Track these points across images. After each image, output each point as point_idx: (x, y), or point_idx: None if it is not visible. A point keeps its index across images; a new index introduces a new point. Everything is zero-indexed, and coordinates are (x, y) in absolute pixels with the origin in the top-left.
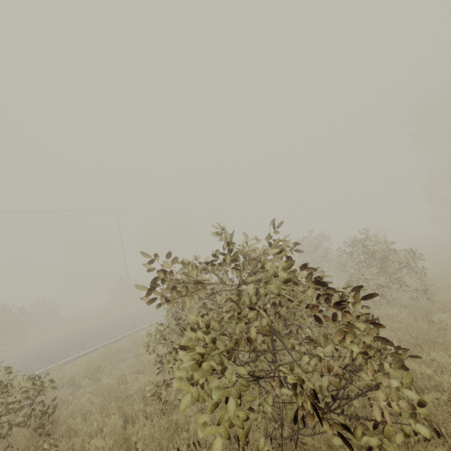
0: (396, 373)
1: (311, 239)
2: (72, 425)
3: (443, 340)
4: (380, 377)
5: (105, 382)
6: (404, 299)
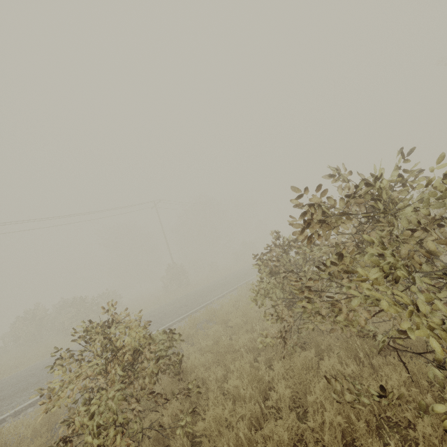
0: None
1: None
2: (199, 374)
3: None
4: None
5: (204, 344)
6: None
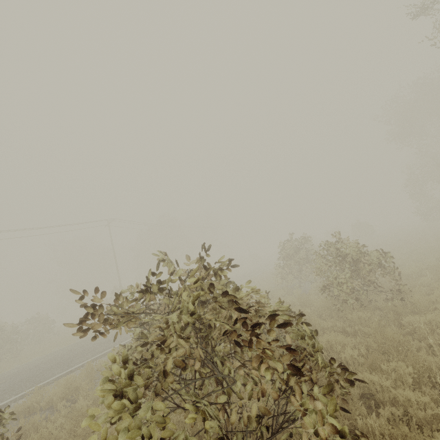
0: (325, 399)
1: (294, 242)
2: None
3: (408, 346)
4: (310, 404)
5: (79, 405)
6: (378, 300)
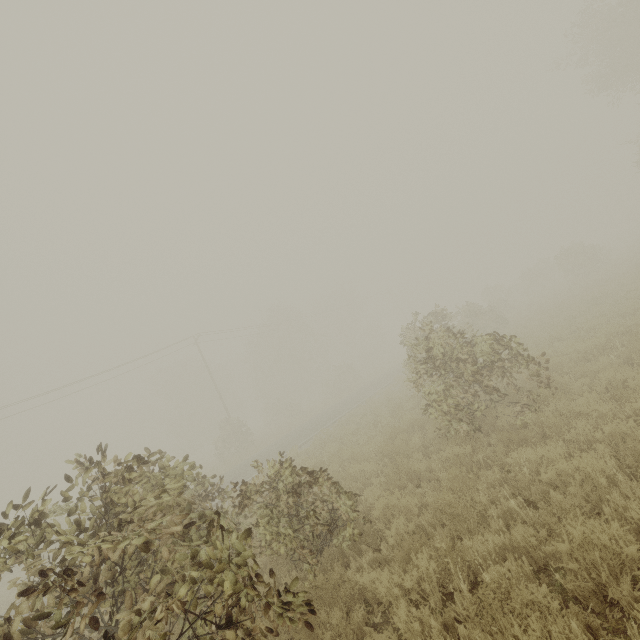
0: None
1: (426, 321)
2: None
3: (481, 512)
4: None
5: None
6: (503, 417)
